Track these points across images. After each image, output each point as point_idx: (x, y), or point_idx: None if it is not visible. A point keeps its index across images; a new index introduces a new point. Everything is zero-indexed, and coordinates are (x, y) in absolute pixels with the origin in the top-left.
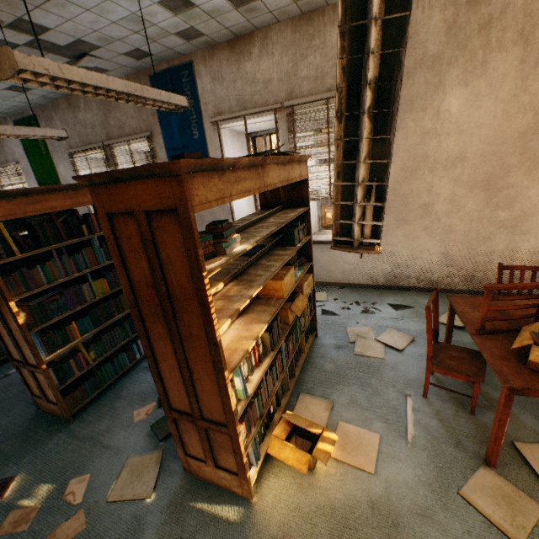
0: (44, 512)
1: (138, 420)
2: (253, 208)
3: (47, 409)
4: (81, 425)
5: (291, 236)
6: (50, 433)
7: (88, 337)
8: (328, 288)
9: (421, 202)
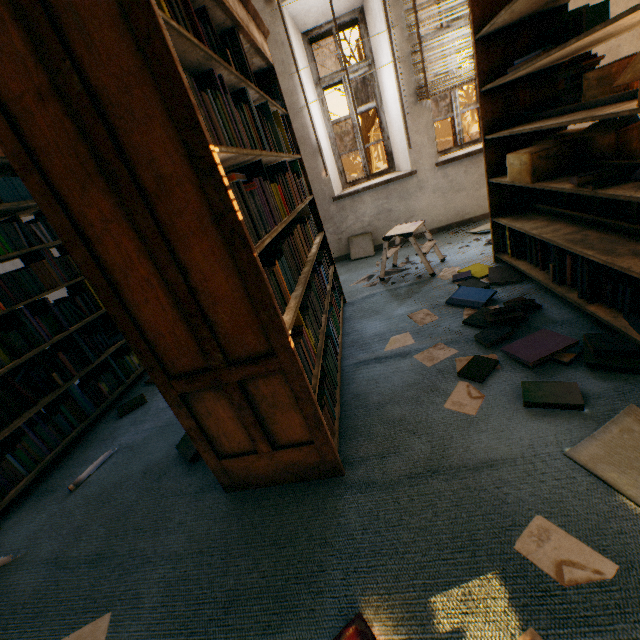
0: (567, 638)
1: (476, 410)
2: (331, 153)
3: (263, 477)
4: (369, 468)
5: (602, 15)
6: (317, 509)
7: (302, 296)
8: (485, 221)
9: (602, 49)
